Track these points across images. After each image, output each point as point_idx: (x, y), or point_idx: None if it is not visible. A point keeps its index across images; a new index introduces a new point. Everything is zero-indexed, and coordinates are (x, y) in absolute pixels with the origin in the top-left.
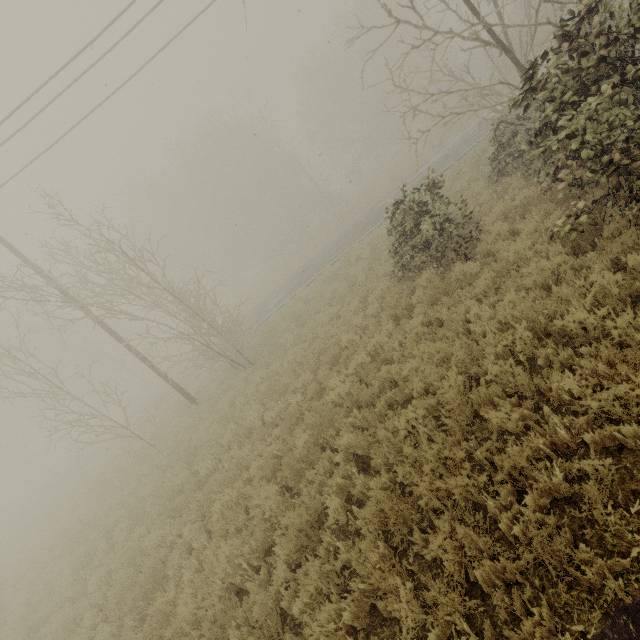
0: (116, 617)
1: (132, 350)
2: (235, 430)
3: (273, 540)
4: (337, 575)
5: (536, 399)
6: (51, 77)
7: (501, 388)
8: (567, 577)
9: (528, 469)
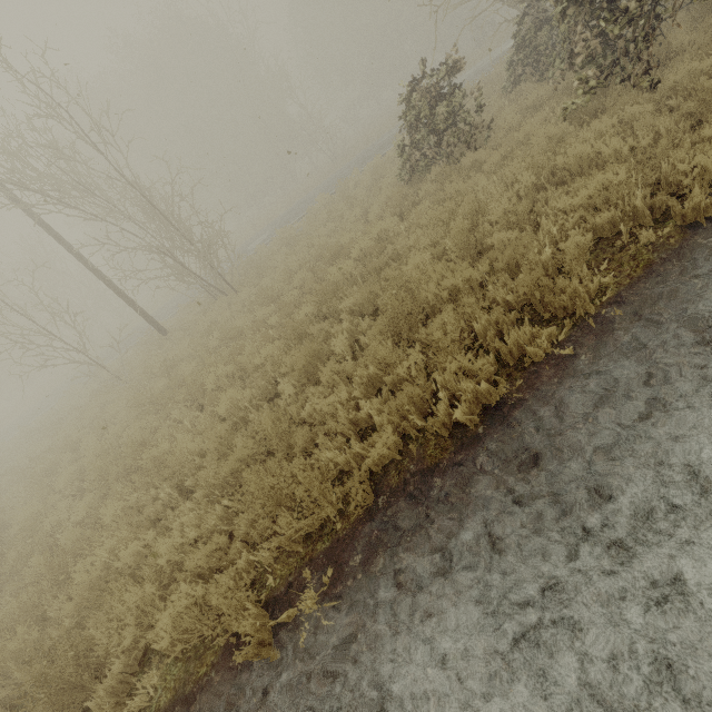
0: (100, 487)
1: (86, 263)
2: (223, 333)
3: (275, 393)
4: None
5: (533, 231)
6: None
7: (504, 220)
8: (547, 315)
9: (524, 260)
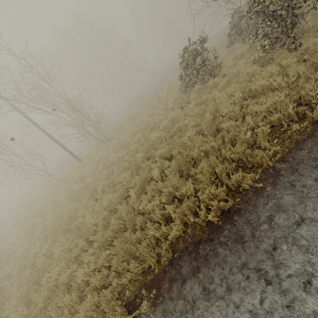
0: (53, 237)
1: (45, 132)
2: (104, 163)
3: (127, 194)
4: (158, 195)
5: (242, 120)
6: None
7: (228, 115)
8: (250, 165)
9: (238, 137)
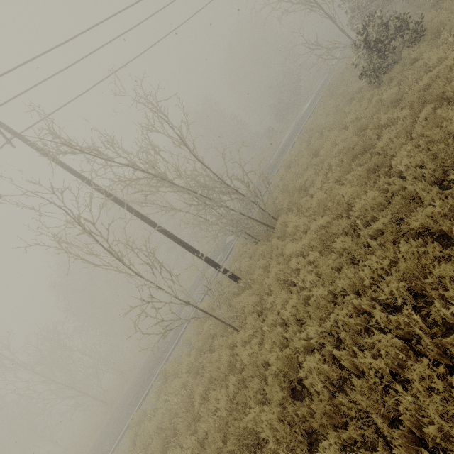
0: None
1: (172, 235)
2: (362, 172)
3: None
4: None
5: None
6: (112, 15)
7: None
8: None
9: None
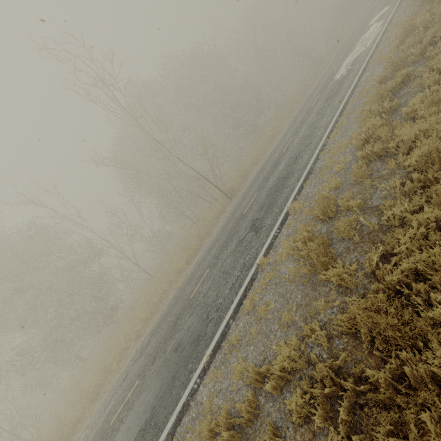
0: None
1: None
2: None
3: None
4: None
5: None
6: None
7: None
8: None
9: None
